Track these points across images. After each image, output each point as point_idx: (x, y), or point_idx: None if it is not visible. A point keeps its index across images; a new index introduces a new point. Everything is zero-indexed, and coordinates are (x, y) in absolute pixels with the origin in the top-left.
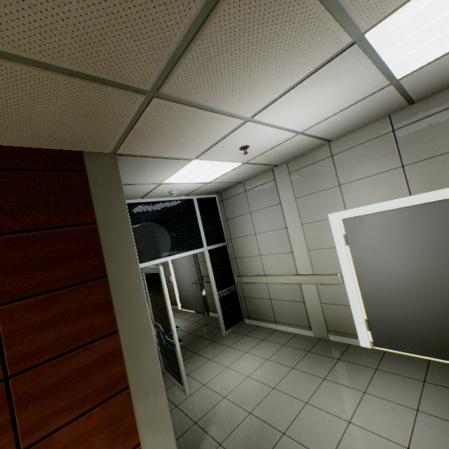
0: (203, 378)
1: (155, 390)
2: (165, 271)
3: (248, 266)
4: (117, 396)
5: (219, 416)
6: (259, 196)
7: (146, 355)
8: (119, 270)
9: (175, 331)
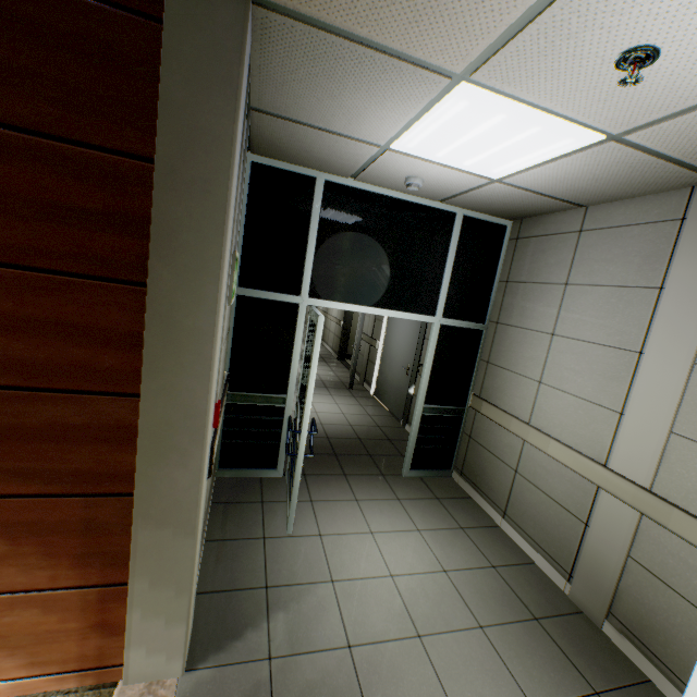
0: (326, 523)
1: (178, 524)
2: (374, 328)
3: (504, 390)
4: (111, 497)
5: (302, 606)
6: (609, 251)
7: (180, 461)
8: (174, 283)
9: (304, 433)
